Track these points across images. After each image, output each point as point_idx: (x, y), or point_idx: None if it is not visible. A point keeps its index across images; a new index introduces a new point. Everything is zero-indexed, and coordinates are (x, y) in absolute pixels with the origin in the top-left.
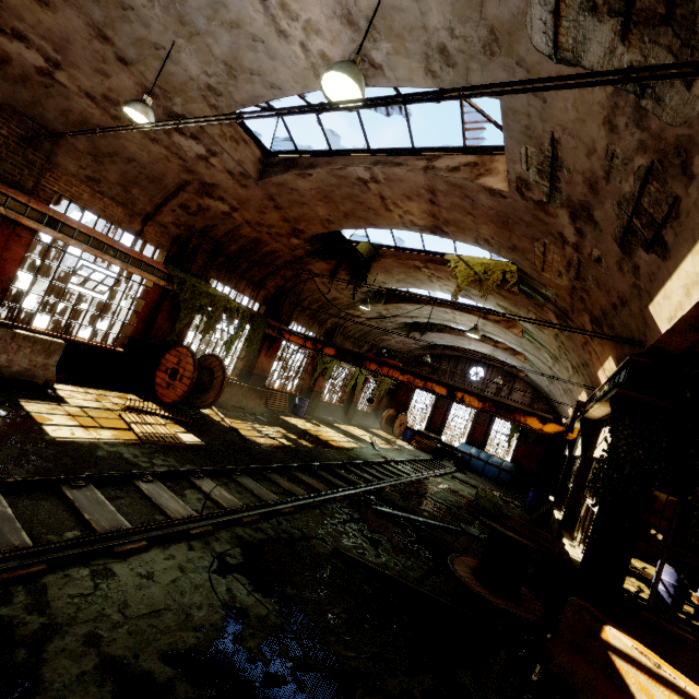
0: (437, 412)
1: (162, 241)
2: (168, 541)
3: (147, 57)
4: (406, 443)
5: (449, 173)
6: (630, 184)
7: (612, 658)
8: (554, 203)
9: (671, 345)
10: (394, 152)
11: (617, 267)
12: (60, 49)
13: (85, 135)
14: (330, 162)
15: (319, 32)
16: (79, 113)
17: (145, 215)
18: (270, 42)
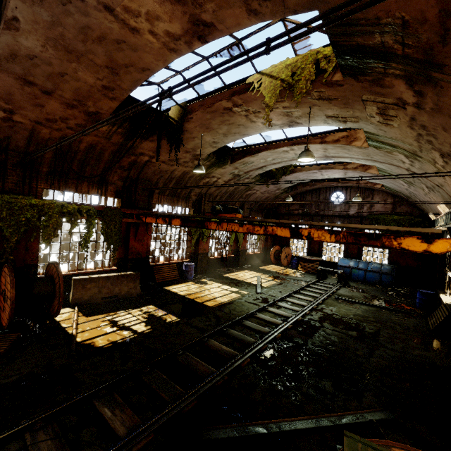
0: None
1: None
2: None
3: None
4: (294, 271)
5: None
6: None
7: None
8: None
9: None
10: None
11: None
12: None
13: None
14: None
15: None
16: None
17: None
18: None
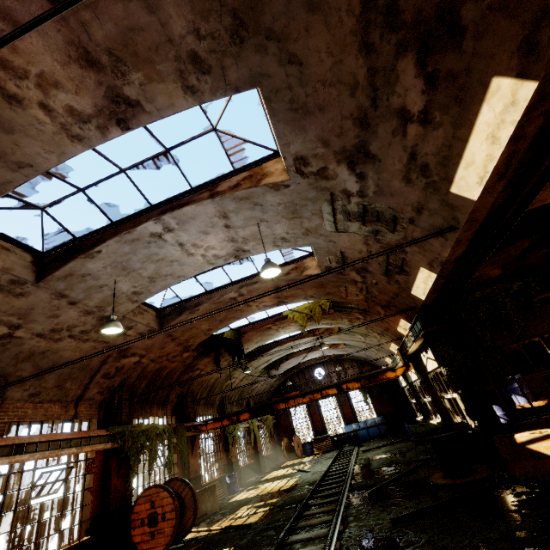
0: (314, 417)
1: (92, 412)
2: None
3: (93, 294)
4: (312, 456)
5: (286, 276)
6: (381, 257)
7: (528, 447)
8: (347, 270)
9: (427, 302)
10: (249, 278)
11: (387, 283)
12: (23, 316)
13: (31, 364)
14: (210, 297)
15: (214, 248)
16: (27, 350)
17: (76, 399)
18: (182, 259)
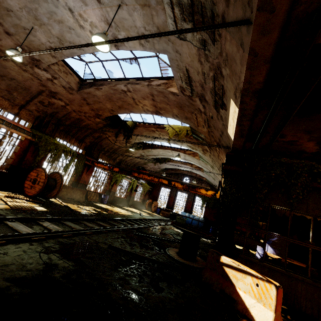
0: (170, 199)
1: (29, 118)
2: (19, 242)
3: (20, 32)
4: (157, 214)
5: (157, 86)
6: (211, 83)
7: (224, 268)
8: (194, 96)
9: (237, 146)
10: (135, 79)
11: (217, 118)
12: None
13: None
14: (109, 83)
15: (96, 27)
16: None
17: (20, 105)
18: (76, 30)
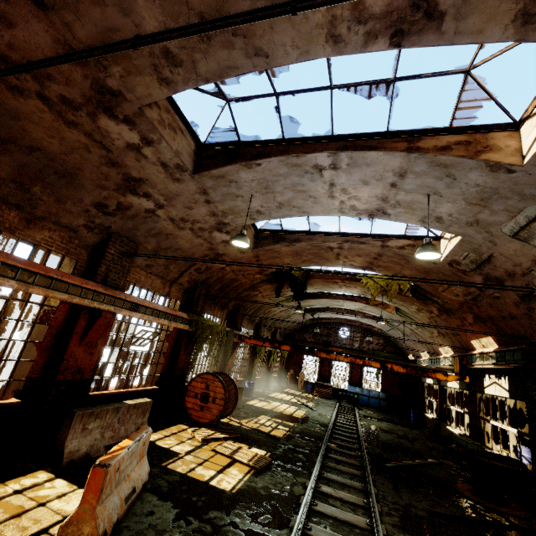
0: (324, 365)
1: (178, 295)
2: None
3: (227, 200)
4: (311, 395)
5: (399, 250)
6: None
7: None
8: (474, 272)
9: None
10: (357, 235)
11: (514, 304)
12: (169, 199)
13: (156, 240)
14: (311, 238)
15: (359, 199)
16: (158, 228)
17: (172, 280)
18: (320, 198)
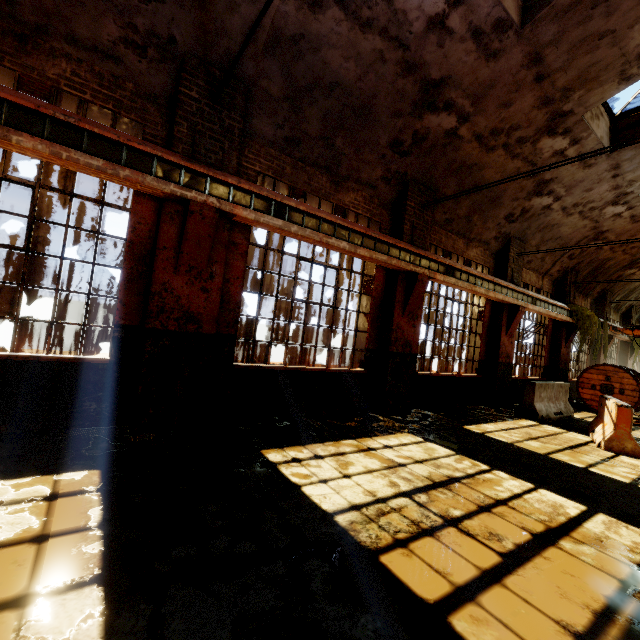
0: None
1: (548, 287)
2: None
3: None
4: None
5: None
6: None
7: None
8: None
9: None
10: None
11: None
12: (569, 188)
13: (540, 235)
14: None
15: None
16: (546, 222)
17: (544, 272)
18: None
